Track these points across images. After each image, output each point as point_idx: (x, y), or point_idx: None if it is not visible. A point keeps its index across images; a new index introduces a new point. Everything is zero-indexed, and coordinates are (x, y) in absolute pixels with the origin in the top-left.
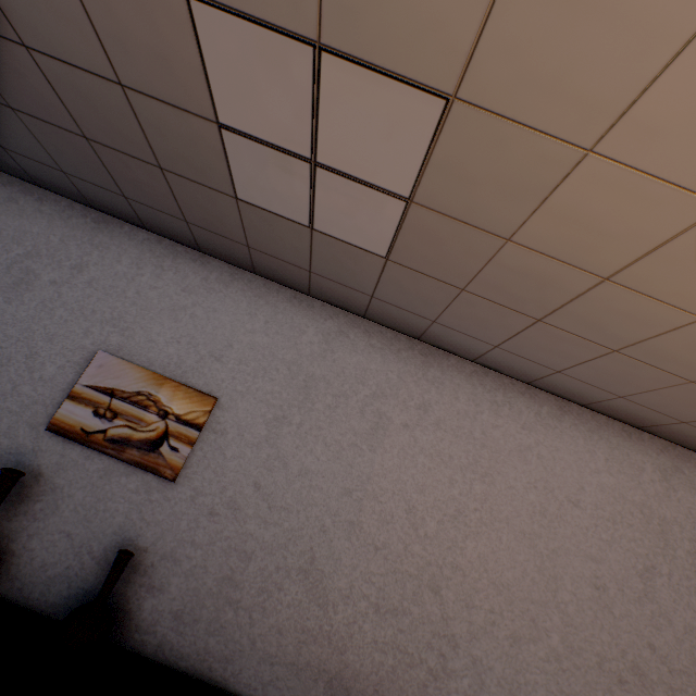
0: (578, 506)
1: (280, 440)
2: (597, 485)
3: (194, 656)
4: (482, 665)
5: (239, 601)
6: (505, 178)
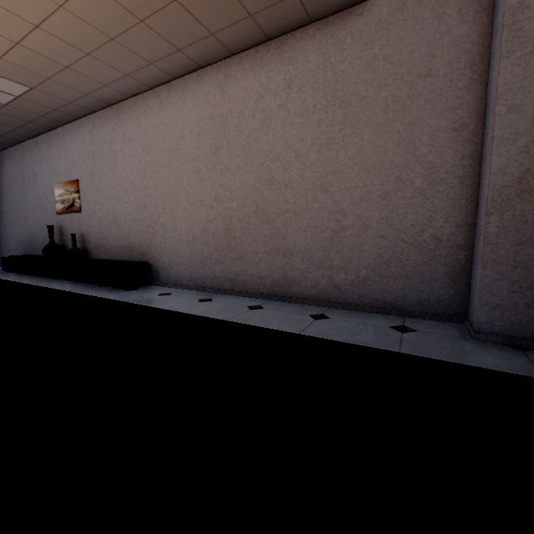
0: (184, 138)
1: (95, 183)
2: (190, 121)
3: (103, 255)
4: (164, 225)
5: (105, 237)
6: None
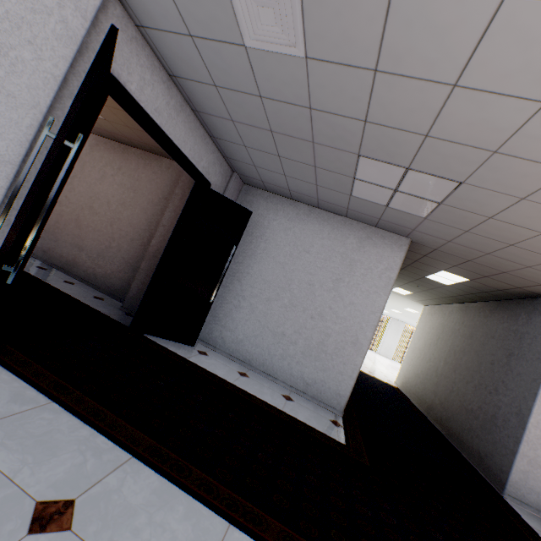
0: None
1: None
2: None
3: None
4: None
5: None
6: None
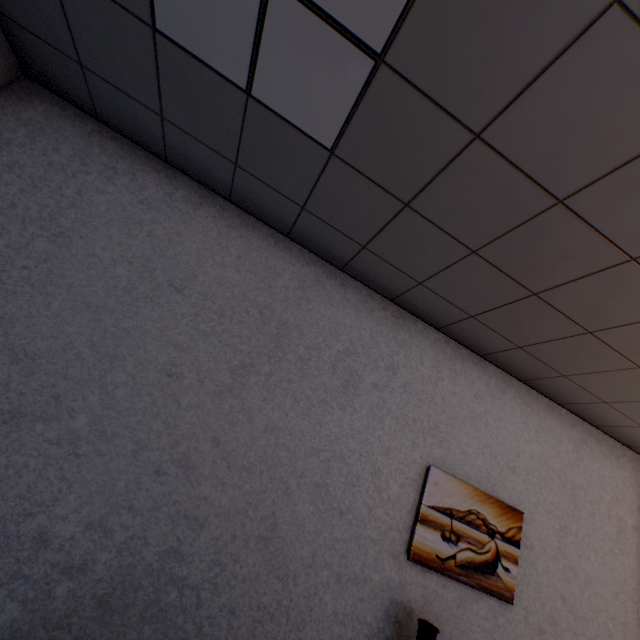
0: None
1: (567, 550)
2: None
3: None
4: None
5: None
6: None
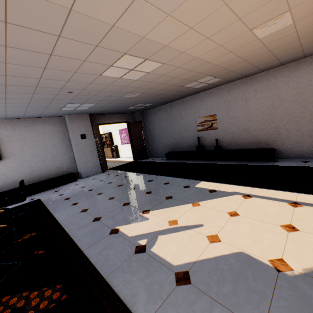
0: (309, 86)
1: (229, 114)
2: None
3: (233, 147)
4: (288, 129)
5: (236, 139)
6: (222, 72)
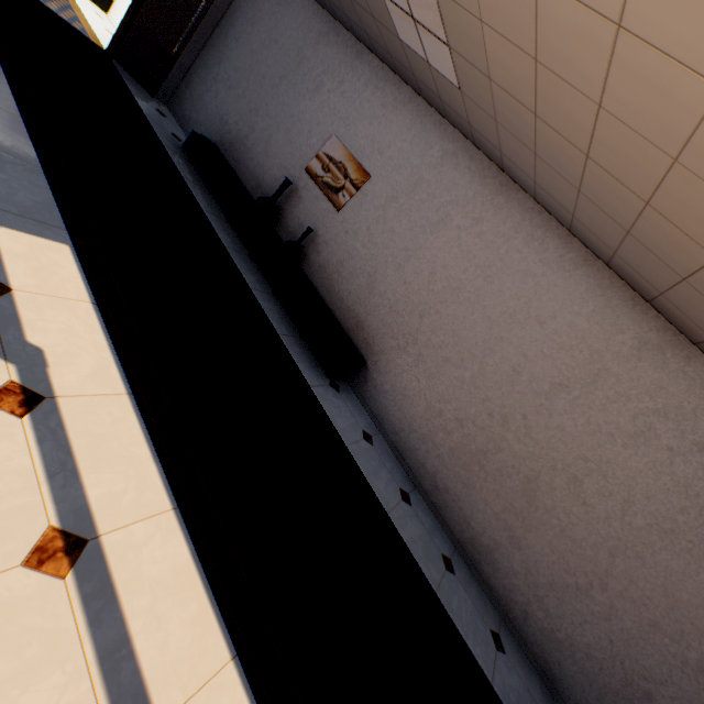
0: (540, 325)
1: (388, 210)
2: (568, 322)
3: (319, 284)
4: (422, 358)
5: (341, 273)
6: (468, 35)
